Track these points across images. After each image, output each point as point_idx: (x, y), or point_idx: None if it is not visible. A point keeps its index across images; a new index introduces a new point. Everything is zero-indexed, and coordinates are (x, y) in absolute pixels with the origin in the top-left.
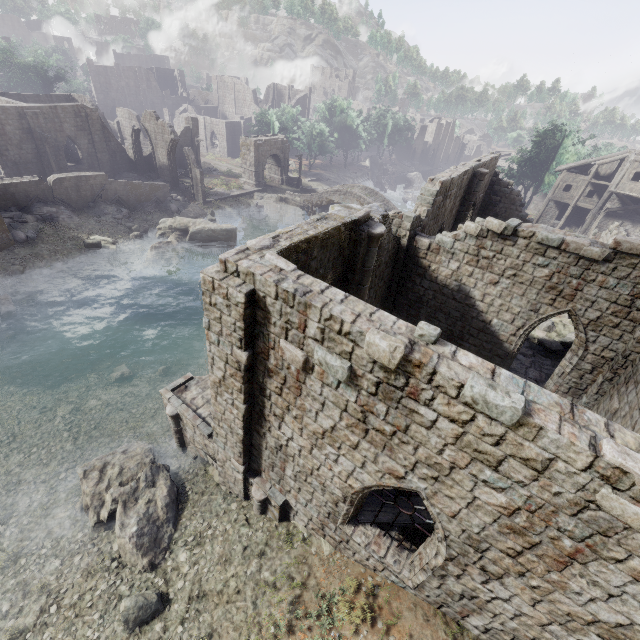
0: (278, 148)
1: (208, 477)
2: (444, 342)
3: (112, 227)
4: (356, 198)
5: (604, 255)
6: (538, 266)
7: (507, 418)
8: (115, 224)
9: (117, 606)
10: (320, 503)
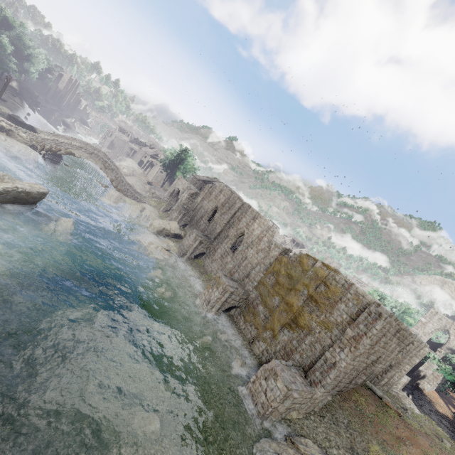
0: None
1: (293, 420)
2: None
3: None
4: (102, 161)
5: None
6: None
7: (408, 331)
8: None
9: None
10: (350, 379)
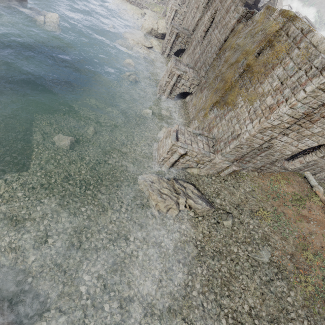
0: None
1: (192, 174)
2: None
3: None
4: None
5: None
6: None
7: None
8: None
9: (217, 226)
10: (271, 160)
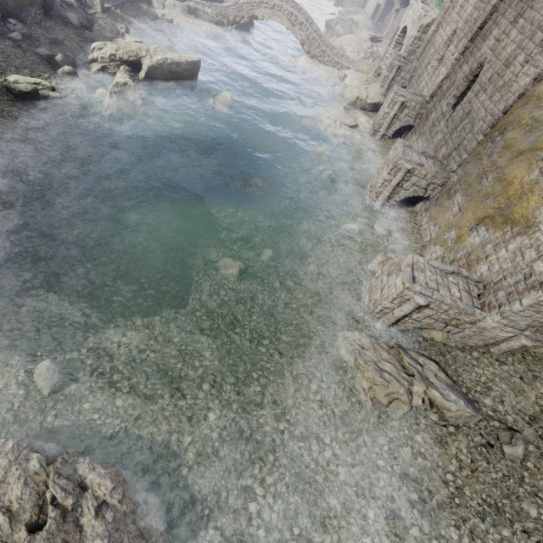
0: None
1: (431, 341)
2: None
3: (20, 57)
4: (286, 15)
5: None
6: None
7: None
8: (20, 51)
9: (488, 452)
10: None
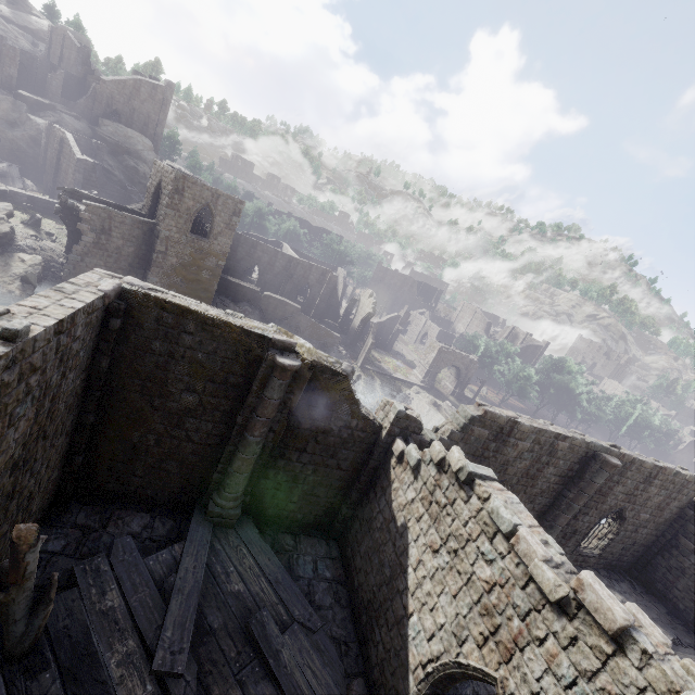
0: (463, 363)
1: None
2: (11, 345)
3: None
4: None
5: (558, 593)
6: (482, 555)
7: None
8: None
9: None
10: None
